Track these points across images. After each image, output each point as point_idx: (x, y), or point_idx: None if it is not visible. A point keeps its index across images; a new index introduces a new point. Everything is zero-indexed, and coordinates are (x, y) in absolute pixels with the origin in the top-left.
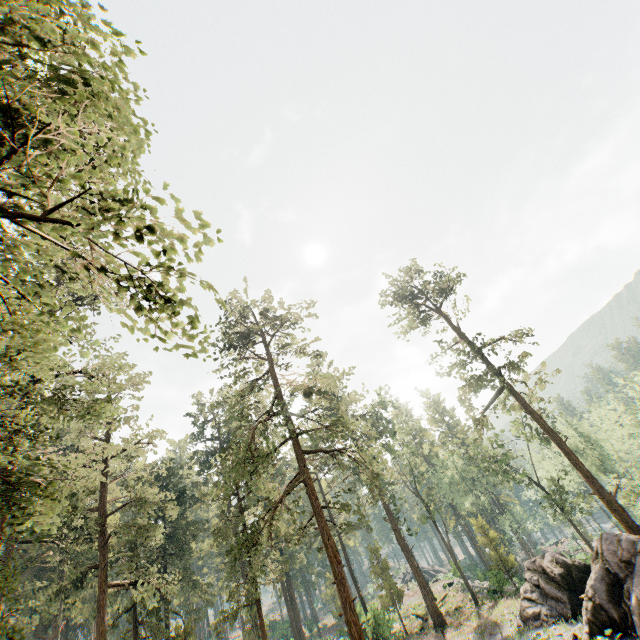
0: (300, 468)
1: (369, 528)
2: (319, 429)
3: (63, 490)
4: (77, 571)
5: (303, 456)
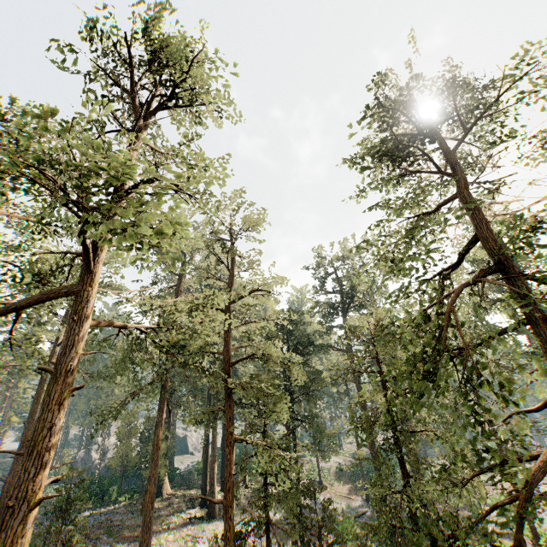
0: None
1: None
2: None
3: (170, 339)
4: (207, 412)
5: None
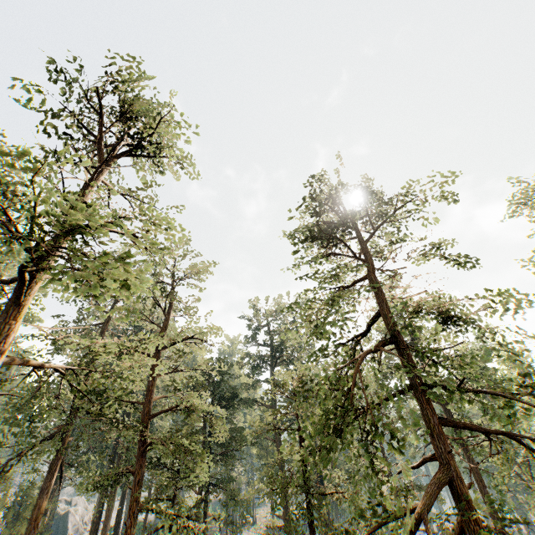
0: (439, 452)
1: (441, 498)
2: (488, 390)
3: (92, 384)
4: (112, 473)
5: (441, 429)
